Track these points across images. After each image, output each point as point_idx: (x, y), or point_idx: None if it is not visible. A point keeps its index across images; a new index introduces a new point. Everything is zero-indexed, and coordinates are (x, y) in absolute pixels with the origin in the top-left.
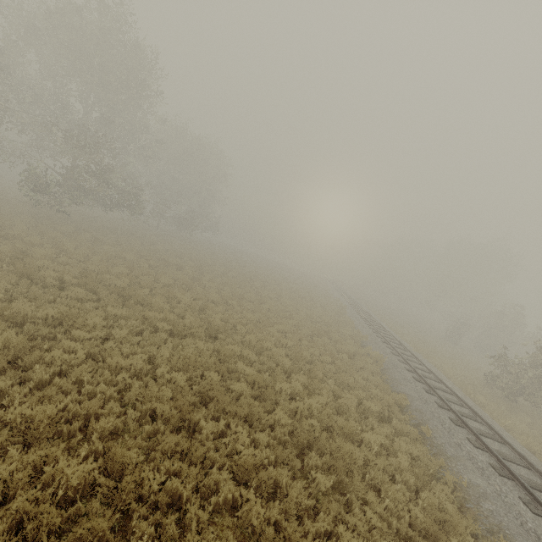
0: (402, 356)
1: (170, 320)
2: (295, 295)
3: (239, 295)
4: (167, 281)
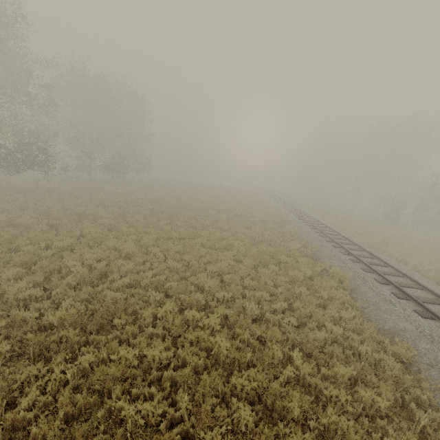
0: (365, 262)
1: (29, 321)
2: (232, 215)
3: (165, 234)
4: (63, 244)
